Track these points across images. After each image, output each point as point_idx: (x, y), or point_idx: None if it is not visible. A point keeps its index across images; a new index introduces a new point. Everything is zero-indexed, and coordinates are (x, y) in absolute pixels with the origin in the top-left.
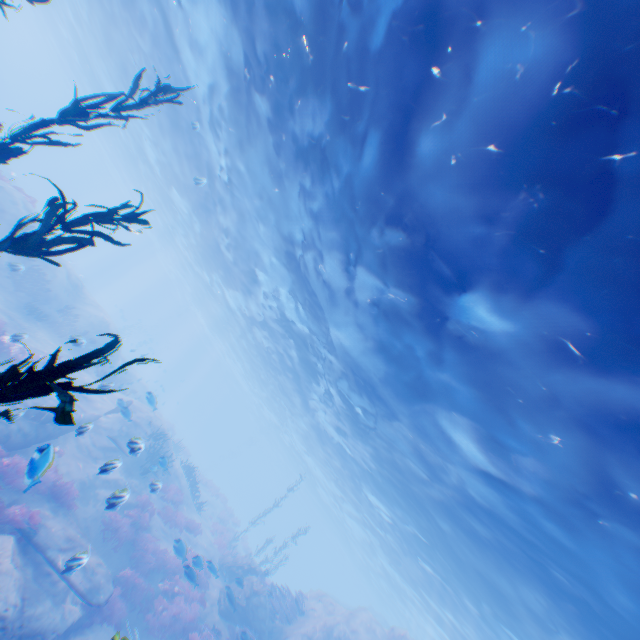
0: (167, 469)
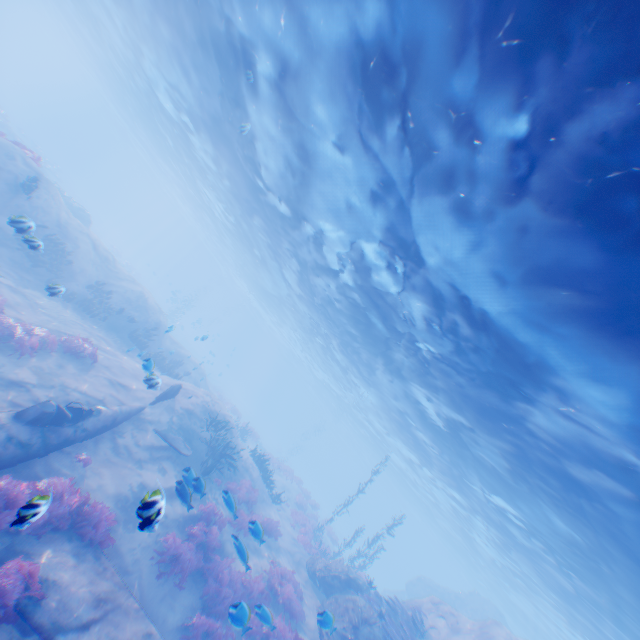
0: (233, 463)
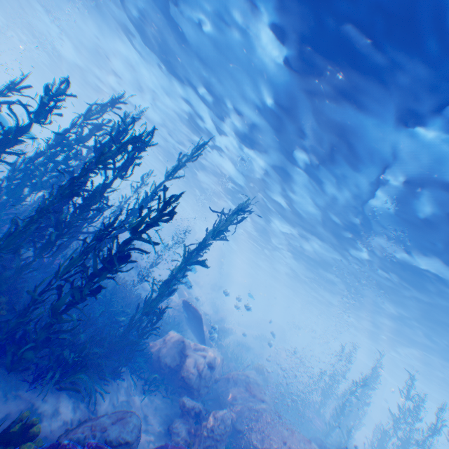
0: None
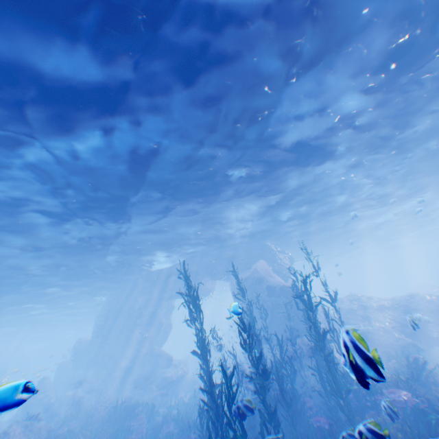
0: None
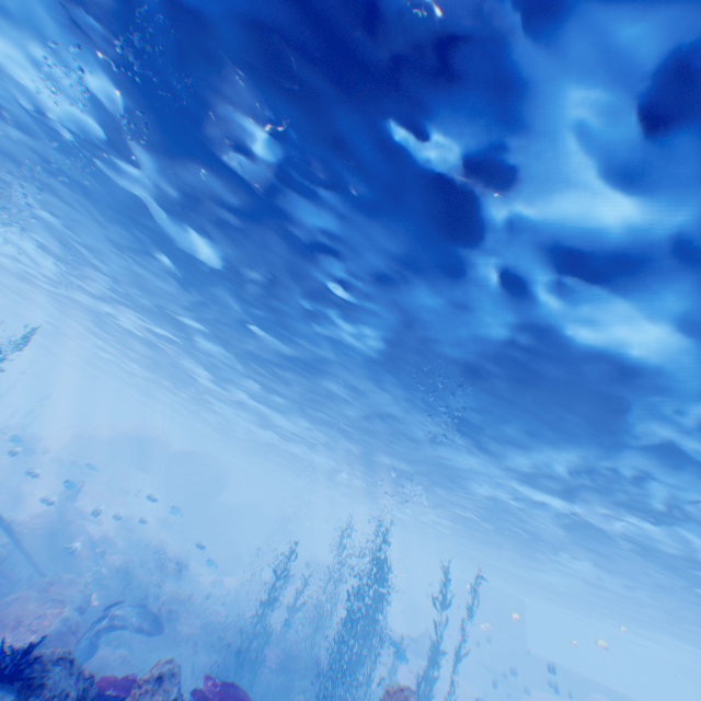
0: None
